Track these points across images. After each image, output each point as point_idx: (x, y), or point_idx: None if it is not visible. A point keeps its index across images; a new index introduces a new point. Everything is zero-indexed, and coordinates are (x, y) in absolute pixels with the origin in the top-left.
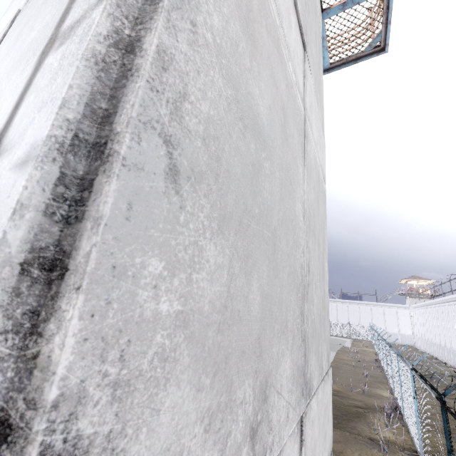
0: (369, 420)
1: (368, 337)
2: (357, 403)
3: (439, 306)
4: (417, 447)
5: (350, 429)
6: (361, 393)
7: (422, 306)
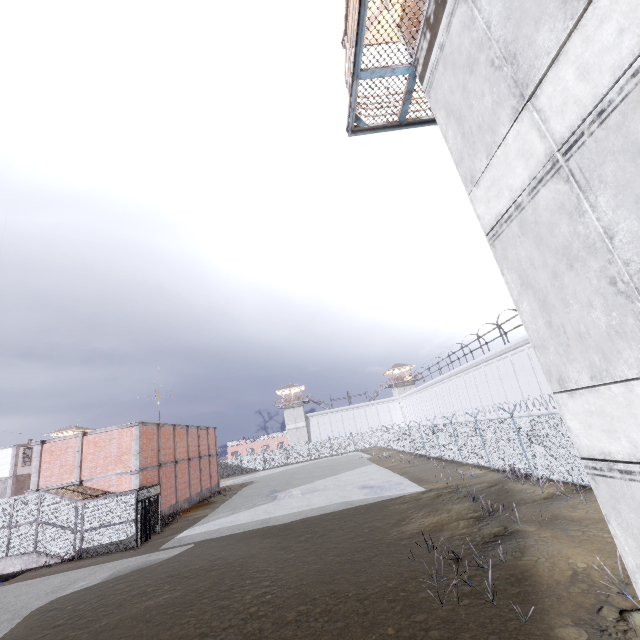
0: (517, 490)
1: (373, 442)
2: (484, 485)
3: (438, 385)
4: (582, 483)
5: (523, 501)
6: (468, 478)
7: (415, 392)
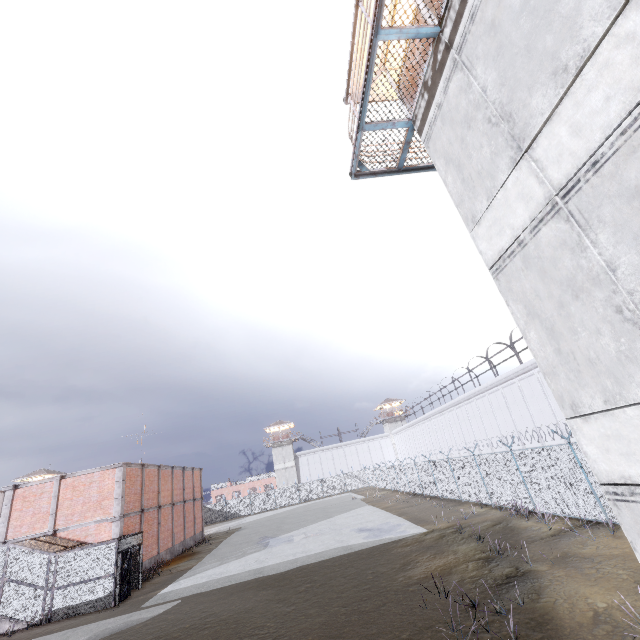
0: (522, 527)
1: (365, 482)
2: (488, 523)
3: (430, 419)
4: (588, 518)
5: (531, 539)
6: (470, 517)
7: (407, 427)
